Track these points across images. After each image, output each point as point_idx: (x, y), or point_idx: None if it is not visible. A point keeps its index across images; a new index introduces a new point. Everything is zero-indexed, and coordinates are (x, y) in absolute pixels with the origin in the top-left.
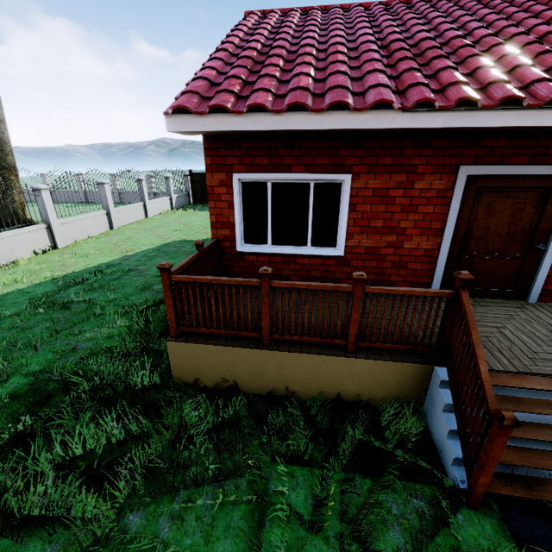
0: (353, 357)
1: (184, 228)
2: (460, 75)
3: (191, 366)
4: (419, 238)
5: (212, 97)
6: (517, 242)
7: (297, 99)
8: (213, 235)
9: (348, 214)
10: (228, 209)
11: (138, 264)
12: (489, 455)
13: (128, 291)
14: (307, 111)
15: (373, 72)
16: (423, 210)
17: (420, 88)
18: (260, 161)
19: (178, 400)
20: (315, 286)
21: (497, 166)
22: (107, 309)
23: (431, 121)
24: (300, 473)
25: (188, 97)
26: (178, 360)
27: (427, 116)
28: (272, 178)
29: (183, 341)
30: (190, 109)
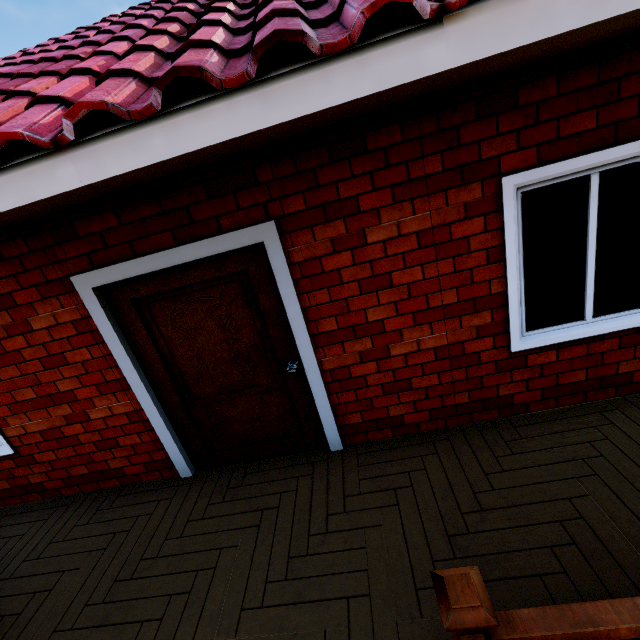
0: None
1: None
2: None
3: None
4: (104, 399)
5: None
6: (261, 365)
7: None
8: None
9: None
10: None
11: None
12: None
13: None
14: None
15: None
16: (76, 357)
17: None
18: None
19: None
20: None
21: (127, 263)
22: None
23: None
24: None
25: None
26: None
27: None
28: None
29: None
30: None
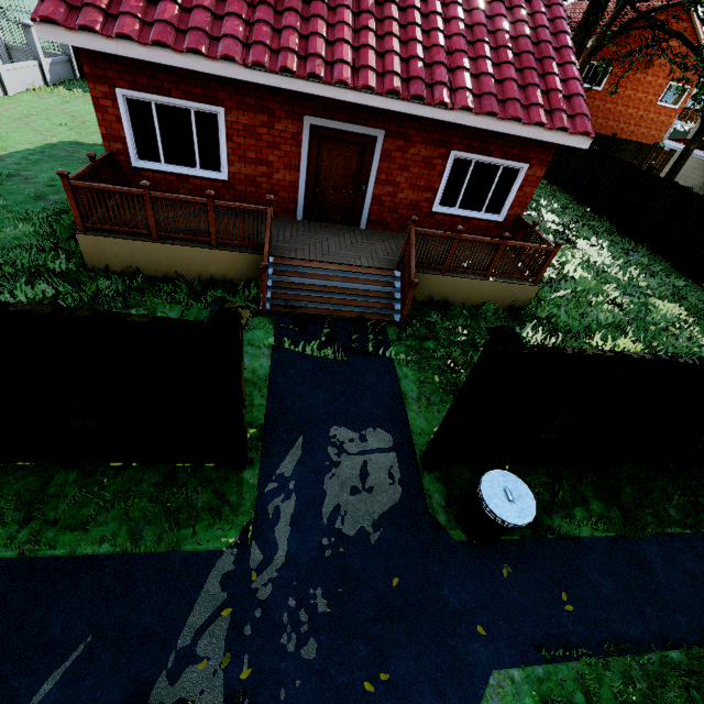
0: (216, 249)
1: (72, 122)
2: (294, 39)
3: (100, 255)
4: (284, 172)
5: (80, 8)
6: (351, 183)
7: (160, 38)
8: (106, 147)
9: (227, 144)
10: (118, 123)
11: (19, 168)
12: (262, 286)
13: (19, 198)
14: (171, 49)
15: (232, 14)
16: (284, 148)
17: (259, 48)
18: (141, 81)
19: (94, 275)
20: (182, 198)
21: (329, 121)
22: (2, 213)
23: (266, 80)
24: (177, 307)
25: (54, 6)
26: (89, 250)
27: (263, 75)
28: (155, 100)
29: (90, 235)
30: (59, 22)
